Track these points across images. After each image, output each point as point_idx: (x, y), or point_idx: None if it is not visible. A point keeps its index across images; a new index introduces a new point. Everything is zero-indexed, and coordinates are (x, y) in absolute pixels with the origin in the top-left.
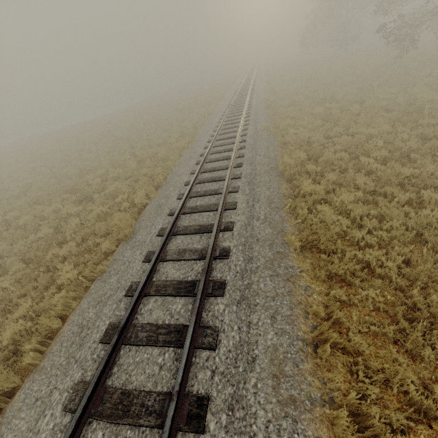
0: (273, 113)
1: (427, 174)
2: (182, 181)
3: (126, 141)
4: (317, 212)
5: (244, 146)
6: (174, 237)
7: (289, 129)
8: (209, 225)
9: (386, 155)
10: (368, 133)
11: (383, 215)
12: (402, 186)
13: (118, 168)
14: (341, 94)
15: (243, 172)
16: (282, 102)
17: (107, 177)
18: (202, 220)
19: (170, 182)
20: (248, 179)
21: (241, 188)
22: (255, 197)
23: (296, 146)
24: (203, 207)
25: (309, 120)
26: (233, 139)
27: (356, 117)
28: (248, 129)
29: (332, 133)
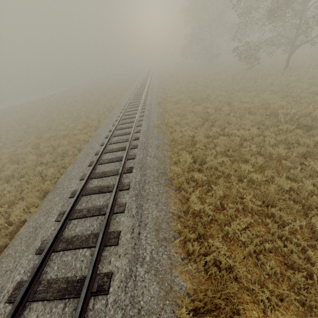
0: (163, 109)
1: (306, 189)
2: (69, 189)
3: (36, 130)
4: (209, 246)
5: (136, 145)
6: (29, 305)
7: (176, 126)
8: (79, 280)
9: (262, 162)
10: (240, 134)
11: (278, 248)
12: (283, 198)
13: (13, 165)
14: (214, 96)
15: (132, 181)
16: (170, 99)
17: (2, 174)
18: (74, 266)
19: (58, 188)
20: (137, 191)
21: (127, 206)
22: (142, 219)
23: (183, 145)
24: (80, 239)
25: (192, 118)
26: (127, 135)
27: (228, 117)
28: (141, 125)
29: (211, 132)
